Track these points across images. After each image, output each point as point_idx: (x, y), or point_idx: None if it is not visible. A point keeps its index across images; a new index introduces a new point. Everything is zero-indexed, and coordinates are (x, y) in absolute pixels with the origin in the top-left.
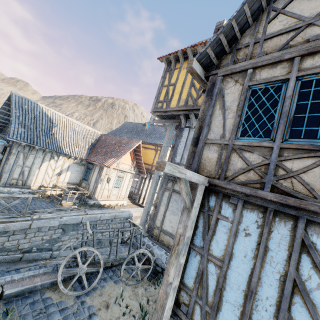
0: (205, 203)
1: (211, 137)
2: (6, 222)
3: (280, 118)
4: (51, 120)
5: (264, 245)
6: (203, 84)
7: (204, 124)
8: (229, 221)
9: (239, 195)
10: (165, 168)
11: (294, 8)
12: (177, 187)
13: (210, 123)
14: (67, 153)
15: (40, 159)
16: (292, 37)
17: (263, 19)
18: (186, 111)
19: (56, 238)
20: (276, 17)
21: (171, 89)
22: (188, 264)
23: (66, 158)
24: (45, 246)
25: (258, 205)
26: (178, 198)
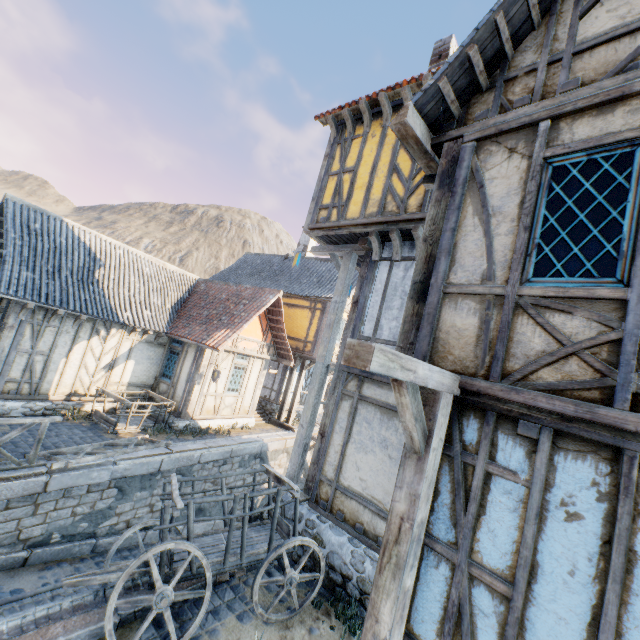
0: (453, 436)
1: (458, 279)
2: None
3: (637, 228)
4: (92, 253)
5: (623, 547)
6: (428, 163)
7: (438, 251)
8: (521, 482)
9: (544, 417)
10: (372, 360)
11: None
12: (370, 390)
13: (453, 248)
14: (127, 321)
15: (69, 336)
16: None
17: (565, 9)
18: (383, 225)
19: (104, 510)
20: (598, 3)
21: (348, 180)
22: (420, 584)
23: (124, 333)
24: (80, 528)
25: (596, 443)
26: (373, 414)
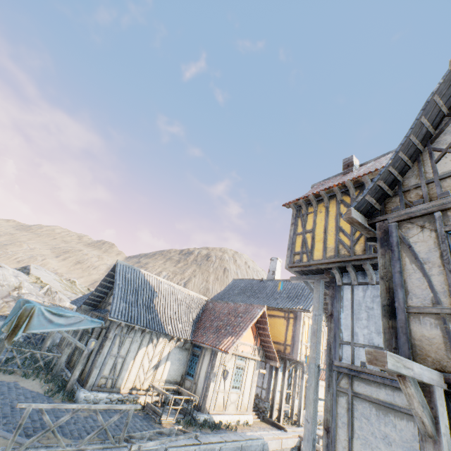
0: None
1: (414, 303)
2: None
3: None
4: (153, 288)
5: None
6: (367, 232)
7: (394, 285)
8: None
9: None
10: (387, 361)
11: None
12: (360, 387)
13: (403, 283)
14: (169, 332)
15: (137, 343)
16: None
17: (425, 159)
18: (340, 262)
19: None
20: (443, 157)
21: (309, 237)
22: None
23: (166, 340)
24: None
25: None
26: (369, 410)
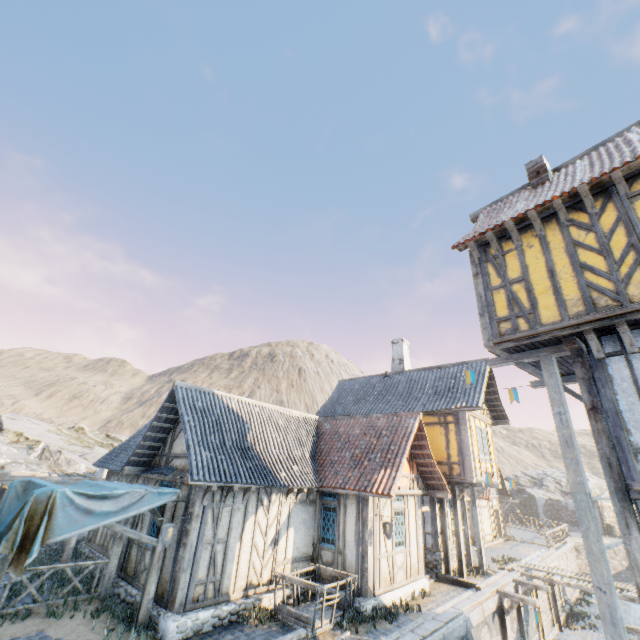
0: None
1: None
2: None
3: None
4: (240, 417)
5: None
6: None
7: None
8: None
9: None
10: None
11: None
12: None
13: None
14: (286, 482)
15: (240, 513)
16: None
17: None
18: (602, 320)
19: None
20: None
21: (520, 290)
22: None
23: (282, 496)
24: None
25: None
26: None
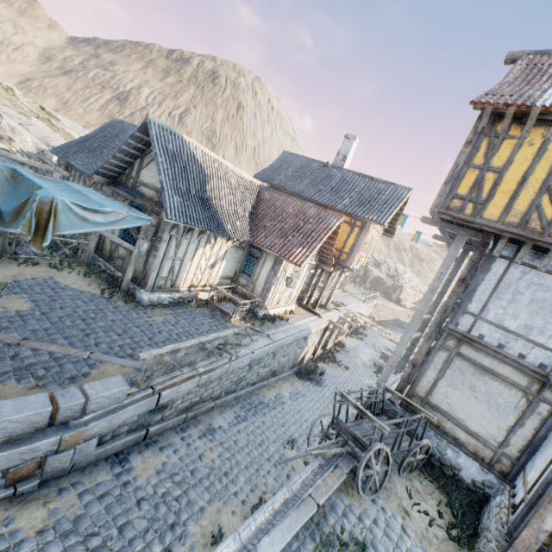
0: None
1: None
2: (209, 371)
3: None
4: (202, 168)
5: None
6: None
7: None
8: None
9: None
10: None
11: None
12: (467, 351)
13: None
14: (230, 233)
15: (194, 245)
16: None
17: None
18: (521, 236)
19: (241, 377)
20: None
21: (490, 180)
22: None
23: (224, 240)
24: (231, 388)
25: None
26: (467, 367)
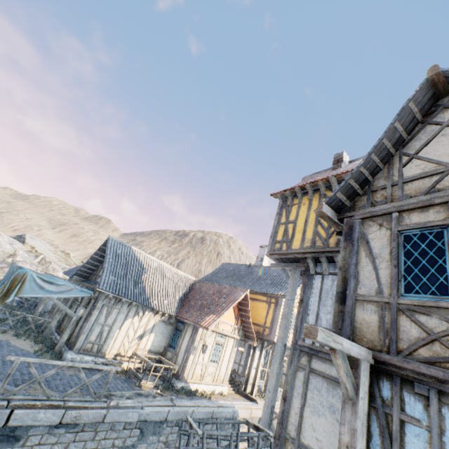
0: (374, 392)
1: (362, 291)
2: (80, 408)
3: None
4: (142, 264)
5: None
6: (337, 226)
7: (349, 275)
8: (424, 427)
9: (427, 380)
10: (318, 335)
11: (429, 153)
12: (317, 364)
13: (357, 274)
14: (155, 306)
15: (124, 315)
16: (436, 181)
17: (395, 163)
18: (315, 253)
19: (129, 446)
20: (410, 162)
21: (291, 227)
22: None
23: (152, 314)
24: None
25: None
26: (321, 383)
